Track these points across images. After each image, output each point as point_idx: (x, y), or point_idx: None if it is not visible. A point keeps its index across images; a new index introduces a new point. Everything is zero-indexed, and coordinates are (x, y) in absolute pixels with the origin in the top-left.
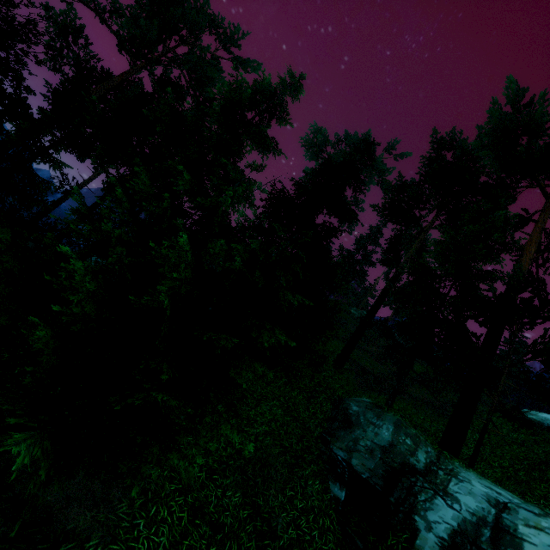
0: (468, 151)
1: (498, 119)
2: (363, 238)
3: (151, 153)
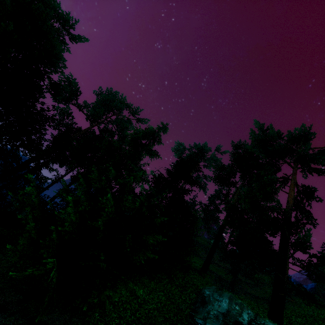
0: (247, 150)
1: (256, 135)
2: (212, 196)
3: (96, 160)
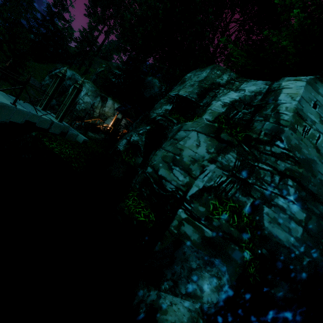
0: None
1: None
2: None
3: None
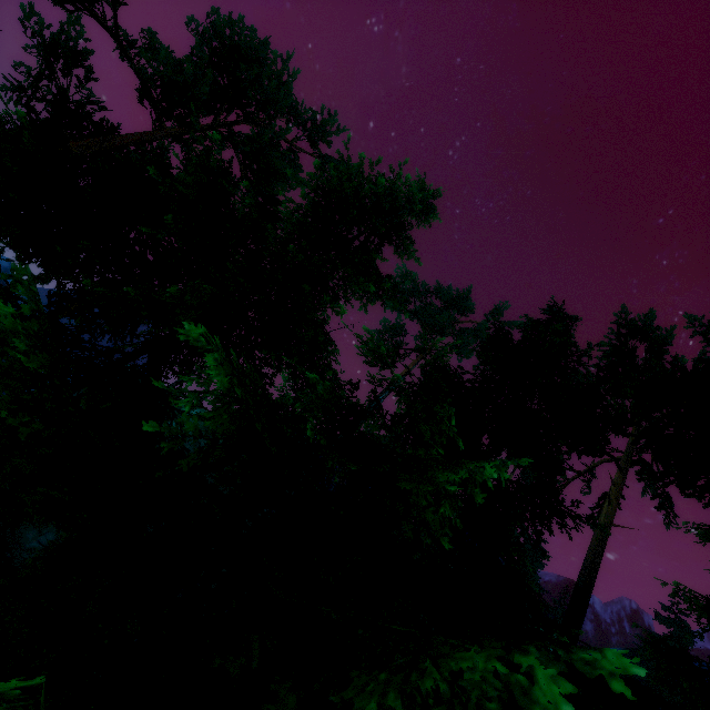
0: None
1: None
2: None
3: (156, 261)
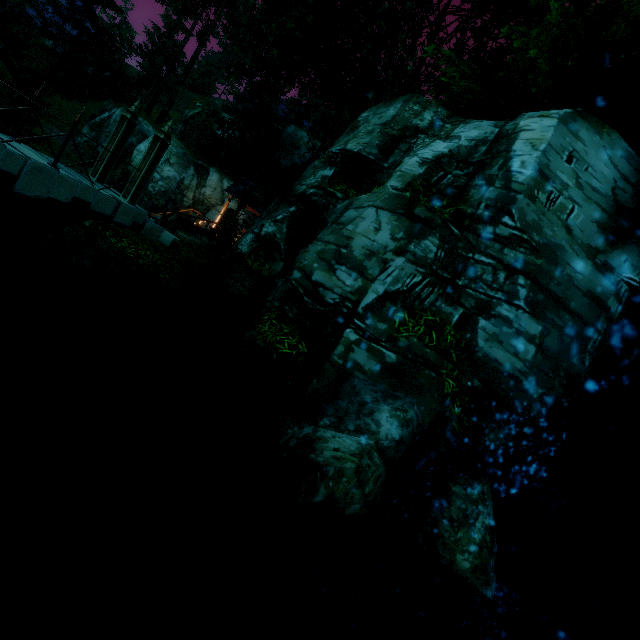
0: None
1: None
2: None
3: None
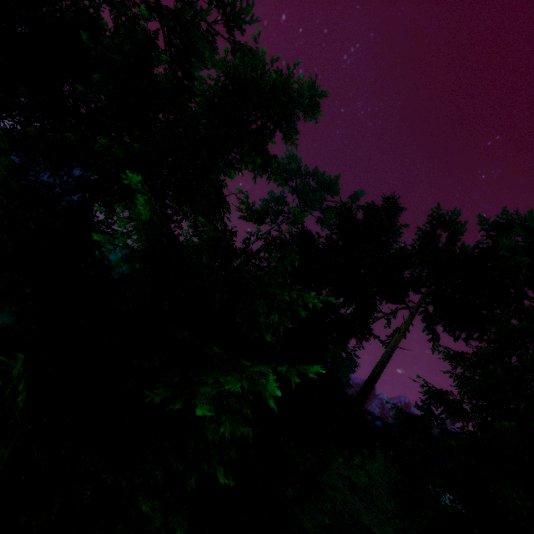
0: (498, 249)
1: None
2: None
3: (88, 115)
